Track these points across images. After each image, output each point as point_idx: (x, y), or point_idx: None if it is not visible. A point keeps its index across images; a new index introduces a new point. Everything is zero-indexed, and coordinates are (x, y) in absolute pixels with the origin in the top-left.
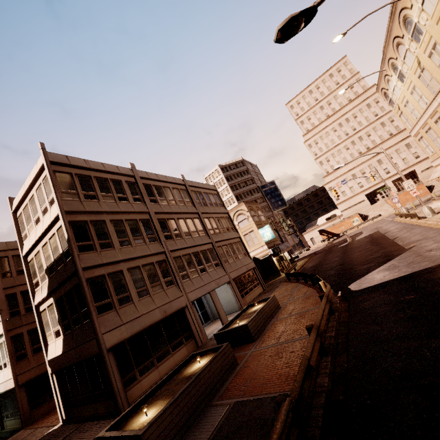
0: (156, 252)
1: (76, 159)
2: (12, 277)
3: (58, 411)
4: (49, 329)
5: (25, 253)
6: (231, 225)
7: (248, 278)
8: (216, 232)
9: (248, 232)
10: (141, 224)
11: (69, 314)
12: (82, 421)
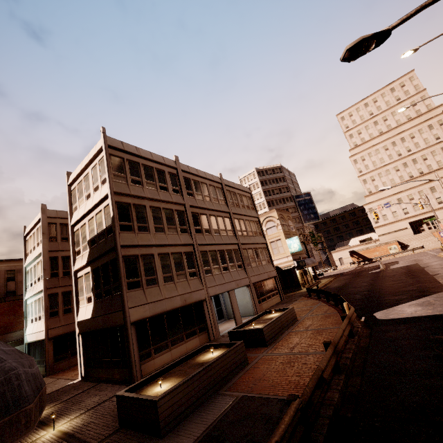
0: (185, 243)
1: (129, 146)
2: (57, 242)
3: (78, 368)
4: (83, 294)
5: (73, 223)
6: (259, 230)
7: (268, 285)
8: (244, 234)
9: (275, 239)
10: (176, 214)
11: (103, 284)
12: (98, 381)
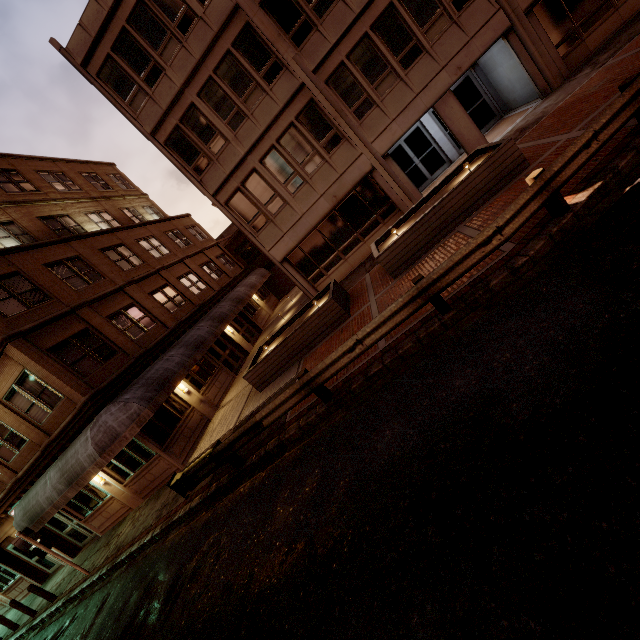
0: (287, 100)
1: (89, 14)
2: None
3: None
4: None
5: None
6: None
7: None
8: None
9: None
10: (240, 54)
11: None
12: None
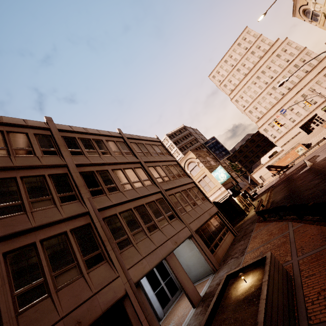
0: (71, 215)
1: None
2: None
3: None
4: None
5: None
6: (181, 172)
7: (213, 225)
8: (165, 179)
9: (201, 177)
10: (51, 180)
11: None
12: None
